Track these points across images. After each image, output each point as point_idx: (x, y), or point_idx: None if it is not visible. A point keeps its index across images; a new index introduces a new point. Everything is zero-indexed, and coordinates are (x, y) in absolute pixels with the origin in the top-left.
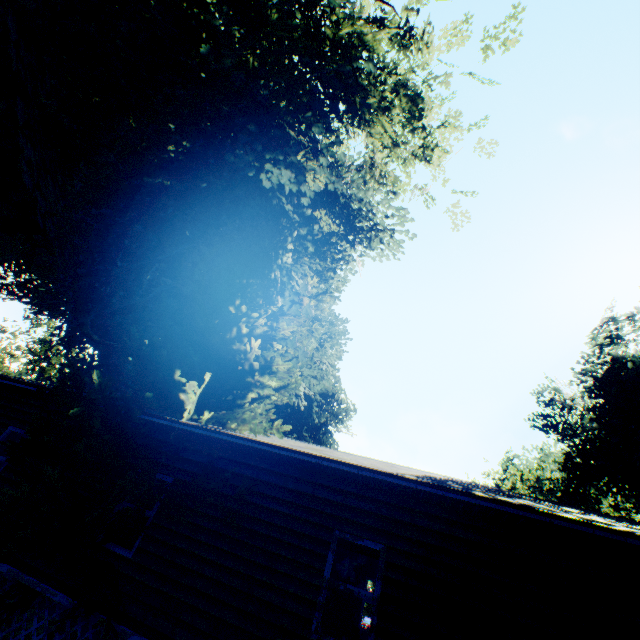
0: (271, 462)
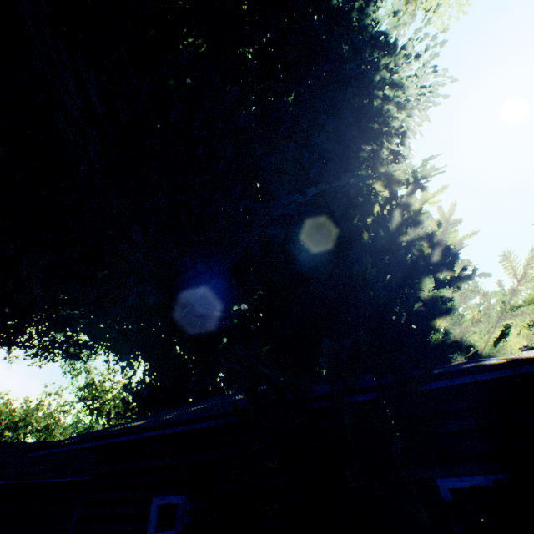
0: None
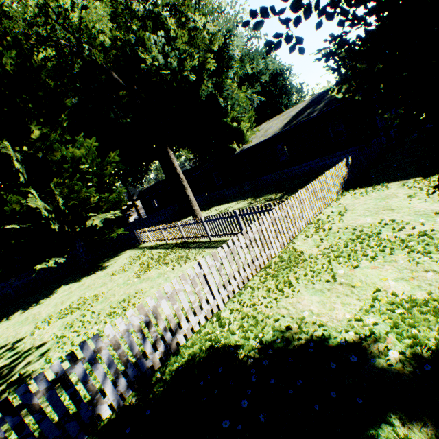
0: (258, 144)
